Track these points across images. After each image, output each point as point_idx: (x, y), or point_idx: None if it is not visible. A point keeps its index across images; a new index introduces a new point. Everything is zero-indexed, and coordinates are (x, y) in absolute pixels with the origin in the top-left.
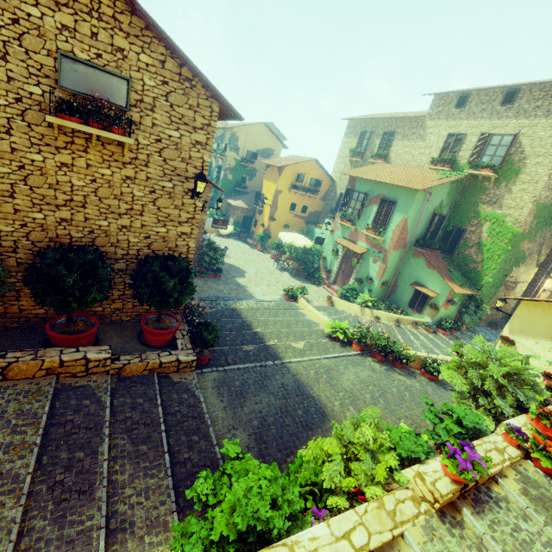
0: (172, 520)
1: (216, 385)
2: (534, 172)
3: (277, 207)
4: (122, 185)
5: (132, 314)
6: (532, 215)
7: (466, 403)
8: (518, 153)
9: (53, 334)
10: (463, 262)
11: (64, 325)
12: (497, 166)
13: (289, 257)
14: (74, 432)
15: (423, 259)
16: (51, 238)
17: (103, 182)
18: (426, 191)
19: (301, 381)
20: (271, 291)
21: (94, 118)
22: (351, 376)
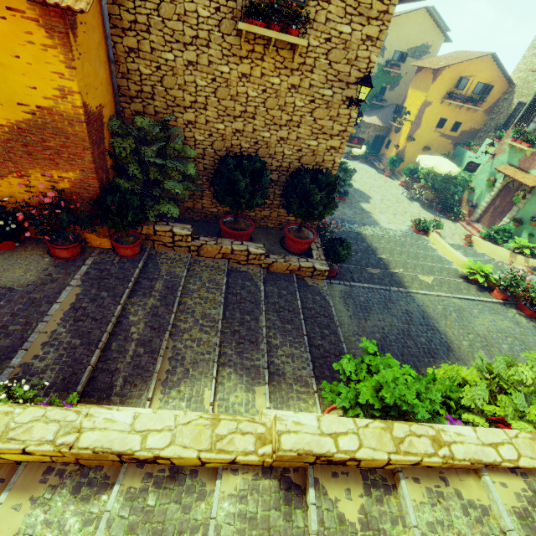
0: (311, 382)
1: (342, 295)
2: None
3: (420, 124)
4: (287, 94)
5: (275, 222)
6: None
7: None
8: None
9: (225, 228)
10: None
11: (231, 223)
12: None
13: (424, 185)
14: (242, 302)
15: None
16: (227, 147)
17: (272, 92)
18: None
19: (426, 313)
20: (397, 220)
21: (275, 20)
22: (486, 322)
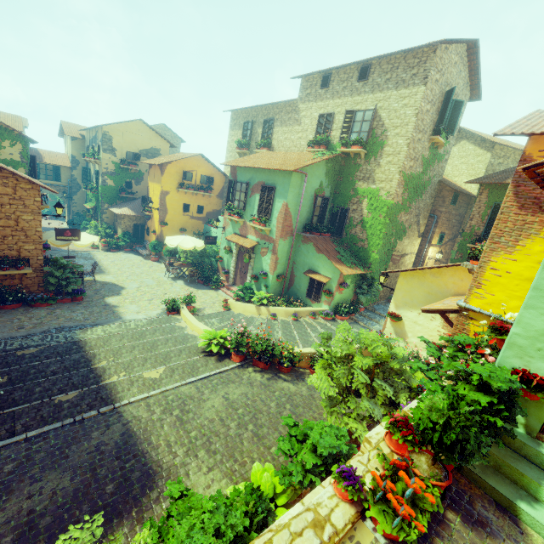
0: None
1: None
2: (395, 144)
3: (167, 210)
4: None
5: None
6: (402, 186)
7: (336, 410)
8: (380, 127)
9: None
10: (352, 242)
11: None
12: (363, 141)
13: (182, 263)
14: None
15: (311, 244)
16: None
17: None
18: (300, 171)
19: (134, 430)
20: (151, 306)
21: None
22: (217, 401)
